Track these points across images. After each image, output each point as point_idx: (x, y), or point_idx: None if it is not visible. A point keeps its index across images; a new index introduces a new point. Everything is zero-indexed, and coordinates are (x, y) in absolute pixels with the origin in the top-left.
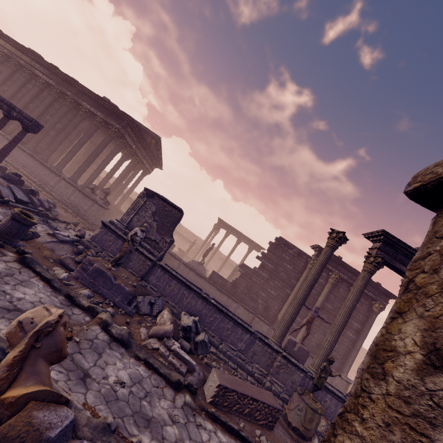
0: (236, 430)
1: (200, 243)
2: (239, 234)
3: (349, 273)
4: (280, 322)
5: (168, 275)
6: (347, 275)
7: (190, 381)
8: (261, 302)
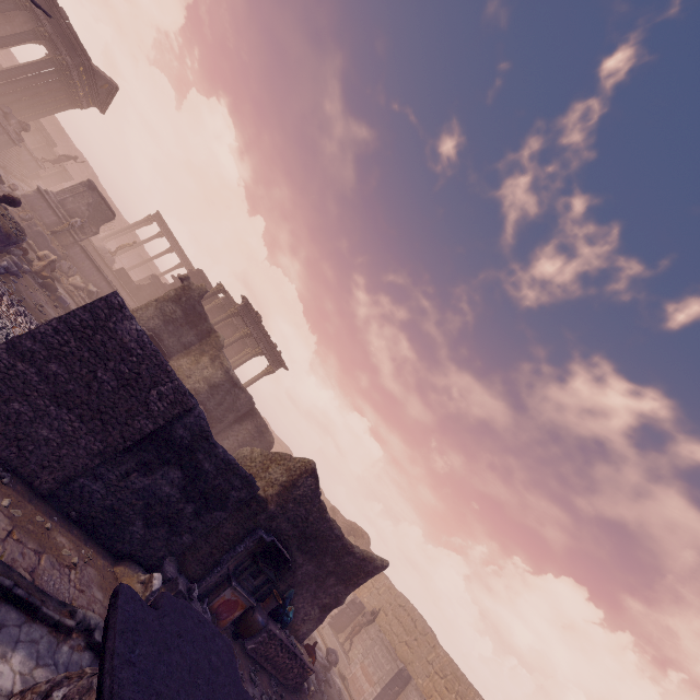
0: None
1: (118, 221)
2: (175, 242)
3: (241, 322)
4: None
5: (85, 256)
6: (239, 322)
7: None
8: None
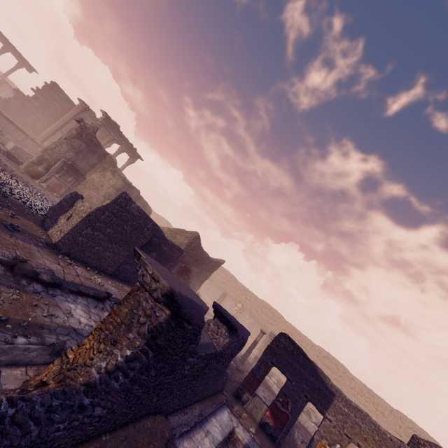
0: (22, 159)
1: None
2: (6, 42)
3: None
4: (44, 135)
5: None
6: None
7: (1, 142)
8: (31, 121)
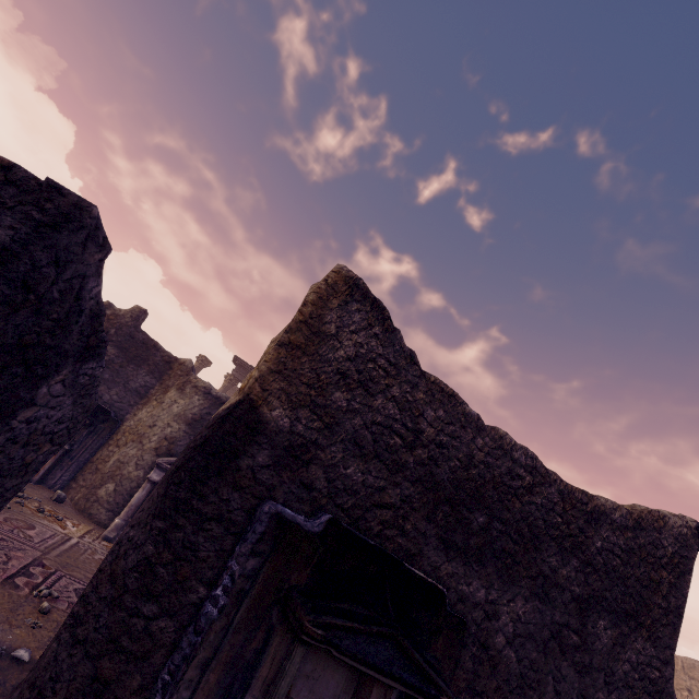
0: None
1: None
2: None
3: None
4: None
5: None
6: None
7: None
8: None
